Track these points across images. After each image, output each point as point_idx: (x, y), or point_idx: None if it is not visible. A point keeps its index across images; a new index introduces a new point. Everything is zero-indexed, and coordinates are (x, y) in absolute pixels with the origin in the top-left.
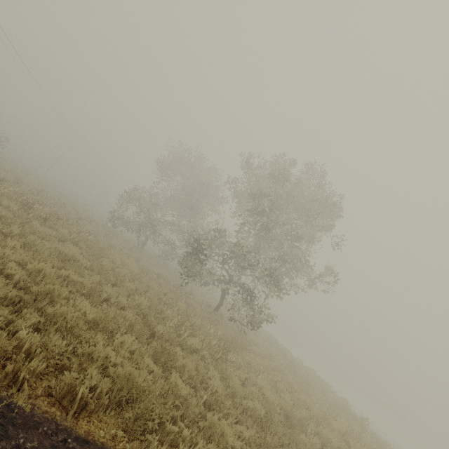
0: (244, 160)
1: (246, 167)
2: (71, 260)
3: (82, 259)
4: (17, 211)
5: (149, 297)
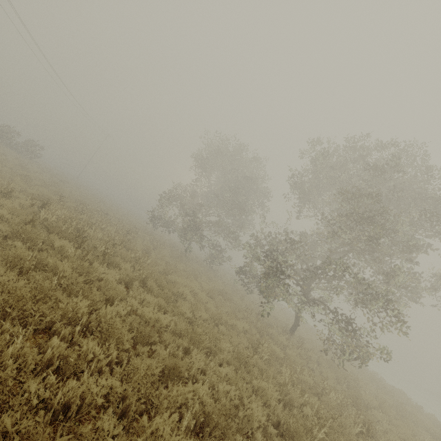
0: (311, 147)
1: (321, 157)
2: (155, 328)
3: (168, 322)
4: (73, 255)
5: (260, 368)
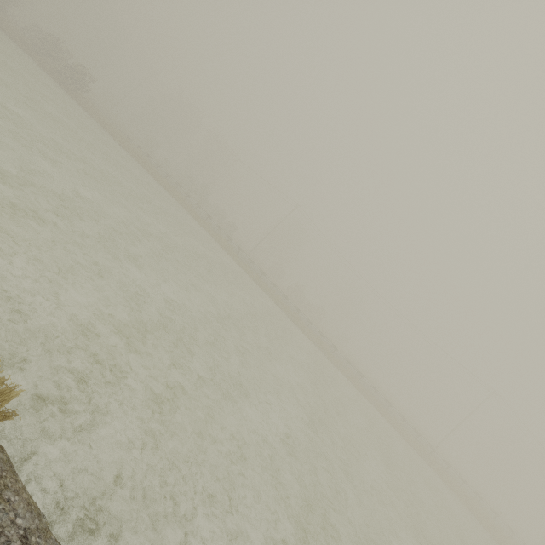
0: None
1: None
2: None
3: None
4: None
5: None
